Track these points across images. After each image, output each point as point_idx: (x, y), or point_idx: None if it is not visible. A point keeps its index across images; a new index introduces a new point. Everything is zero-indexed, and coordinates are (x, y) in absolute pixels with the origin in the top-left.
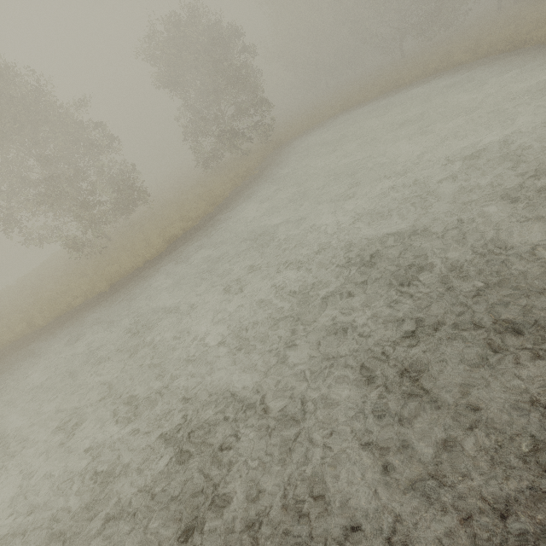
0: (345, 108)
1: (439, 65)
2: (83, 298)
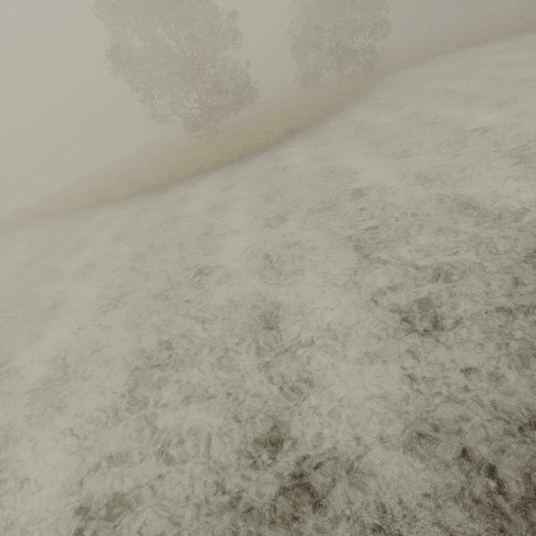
0: (460, 47)
1: None
2: (213, 163)
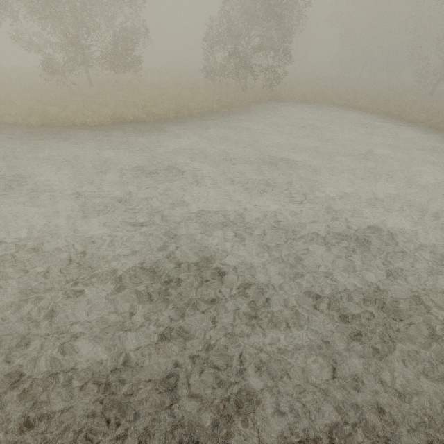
0: (348, 105)
1: (443, 123)
2: (15, 119)
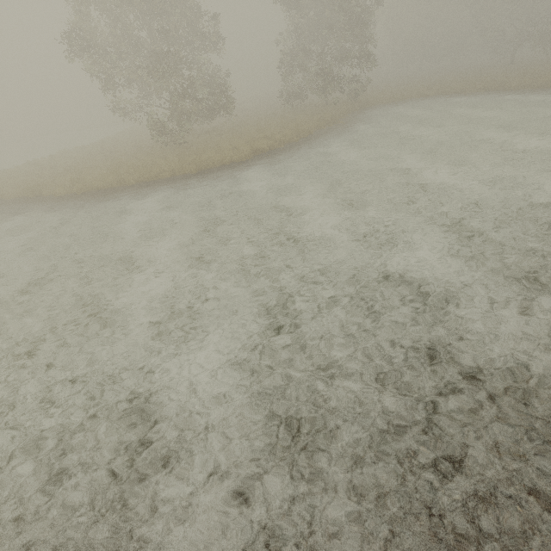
0: (440, 93)
1: None
2: (170, 173)
